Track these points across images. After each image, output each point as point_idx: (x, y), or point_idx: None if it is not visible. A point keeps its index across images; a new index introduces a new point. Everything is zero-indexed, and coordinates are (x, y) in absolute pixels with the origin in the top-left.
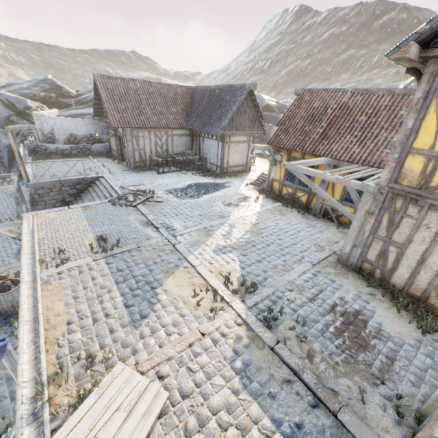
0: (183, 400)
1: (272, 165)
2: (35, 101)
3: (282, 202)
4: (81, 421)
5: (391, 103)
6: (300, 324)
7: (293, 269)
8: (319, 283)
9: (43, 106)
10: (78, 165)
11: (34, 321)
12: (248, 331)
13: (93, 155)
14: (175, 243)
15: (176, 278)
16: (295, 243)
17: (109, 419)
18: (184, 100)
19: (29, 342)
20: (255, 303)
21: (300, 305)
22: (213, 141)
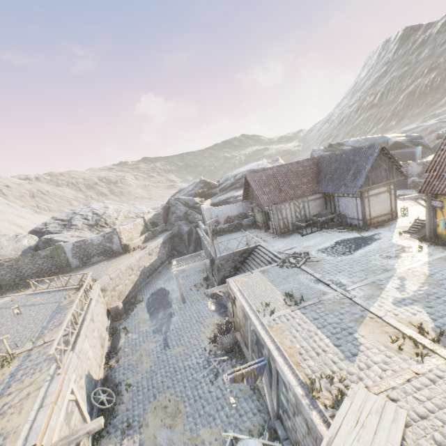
0: (421, 419)
1: (429, 212)
2: (196, 197)
3: None
4: (347, 414)
5: None
6: None
7: None
8: None
9: (203, 199)
10: (238, 239)
11: (277, 350)
12: None
13: (243, 228)
14: (351, 297)
15: (366, 326)
16: None
17: (366, 417)
18: (311, 170)
19: (282, 362)
20: None
21: None
22: (349, 198)
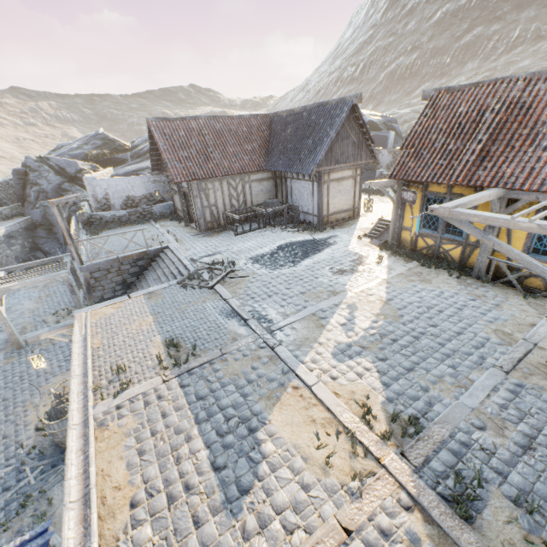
0: None
1: (397, 208)
2: (88, 162)
3: (419, 260)
4: None
5: None
6: (524, 508)
7: (473, 382)
8: (529, 411)
9: (96, 166)
10: (138, 235)
11: (84, 501)
12: (428, 525)
13: (155, 219)
14: (274, 345)
15: (284, 410)
16: (460, 331)
17: None
18: (261, 134)
19: (77, 546)
20: (425, 458)
21: (510, 461)
22: (305, 182)
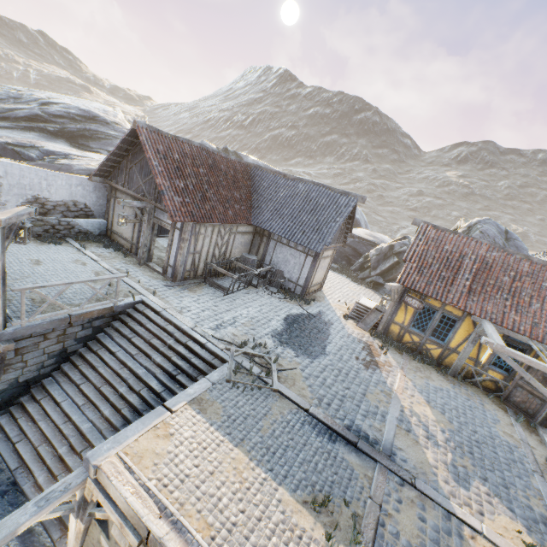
0: None
1: (393, 305)
2: None
3: (409, 353)
4: None
5: (532, 271)
6: None
7: (541, 492)
8: None
9: None
10: (69, 268)
11: None
12: None
13: (74, 238)
14: (411, 480)
15: None
16: (491, 435)
17: None
18: (245, 182)
19: None
20: None
21: None
22: (295, 251)
